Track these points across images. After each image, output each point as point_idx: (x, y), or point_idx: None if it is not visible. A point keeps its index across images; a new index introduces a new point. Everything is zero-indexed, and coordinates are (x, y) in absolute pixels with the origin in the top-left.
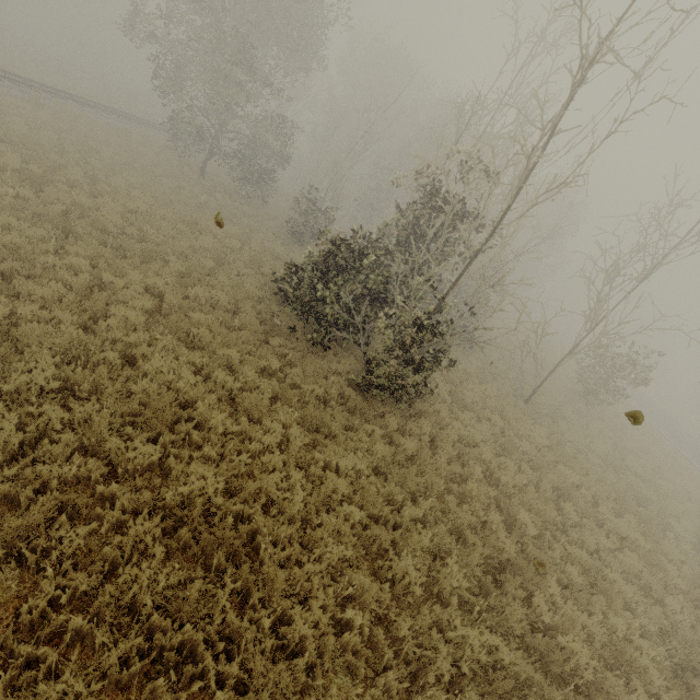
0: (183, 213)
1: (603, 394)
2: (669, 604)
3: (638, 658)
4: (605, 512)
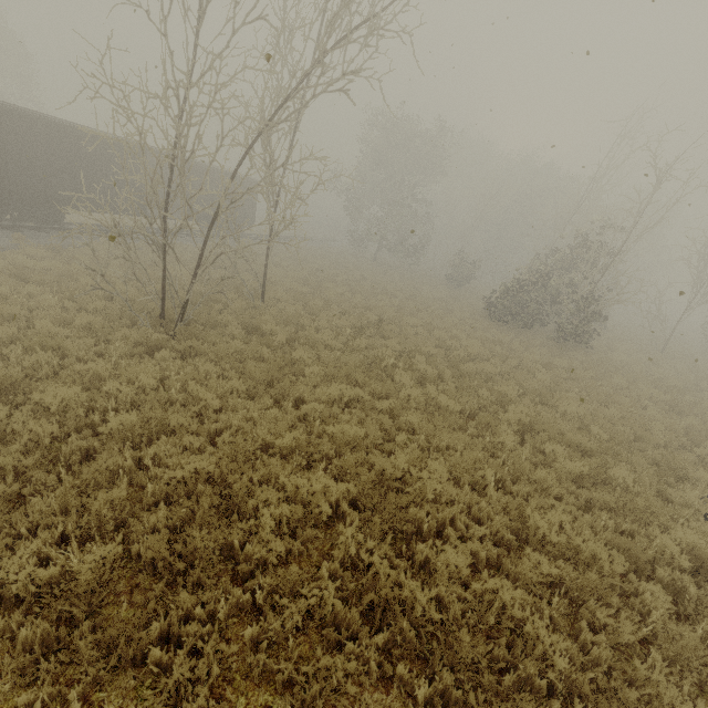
0: (407, 283)
1: None
2: None
3: None
4: None
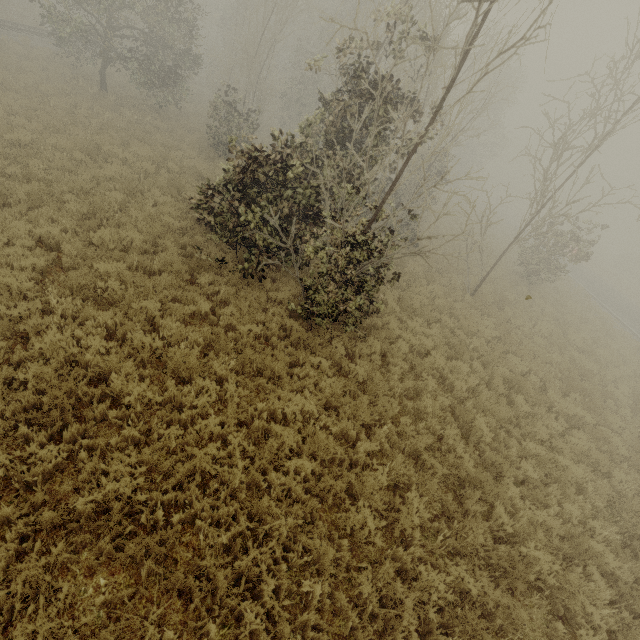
0: (79, 139)
1: (544, 273)
2: (615, 475)
3: (594, 545)
4: (553, 395)
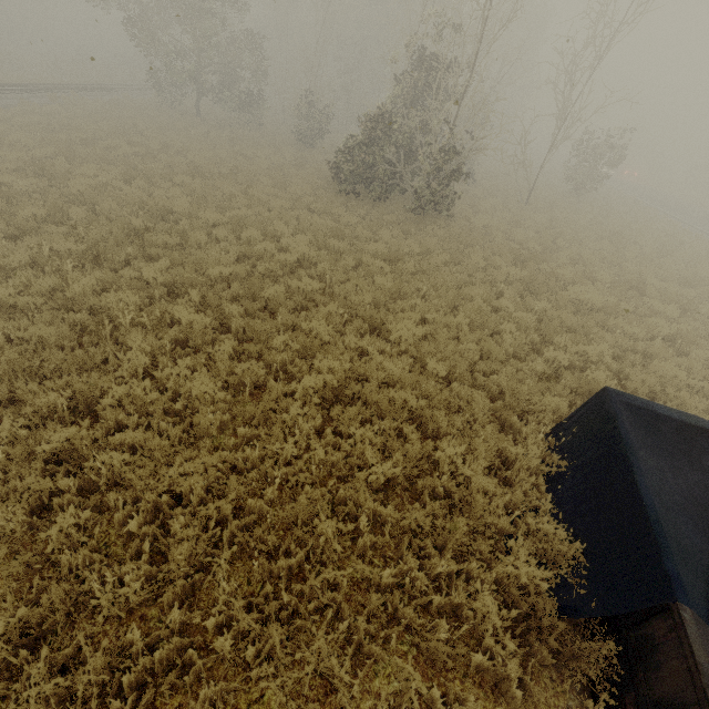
0: (233, 149)
1: (588, 183)
2: (625, 266)
3: (598, 275)
4: (587, 241)
